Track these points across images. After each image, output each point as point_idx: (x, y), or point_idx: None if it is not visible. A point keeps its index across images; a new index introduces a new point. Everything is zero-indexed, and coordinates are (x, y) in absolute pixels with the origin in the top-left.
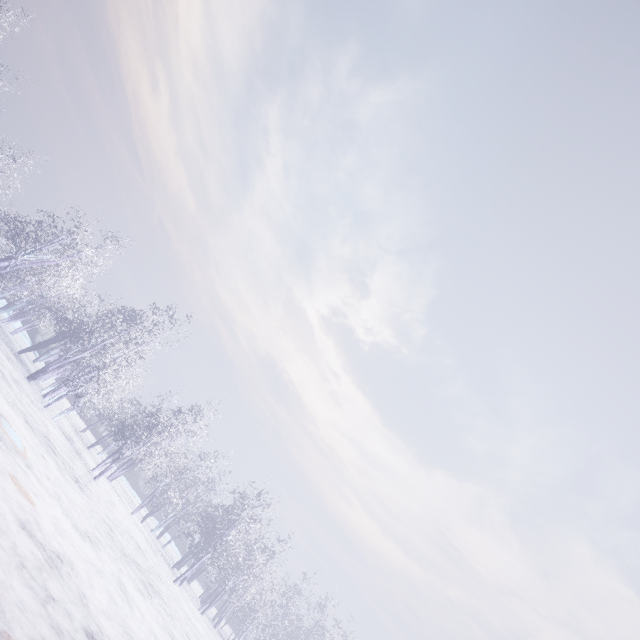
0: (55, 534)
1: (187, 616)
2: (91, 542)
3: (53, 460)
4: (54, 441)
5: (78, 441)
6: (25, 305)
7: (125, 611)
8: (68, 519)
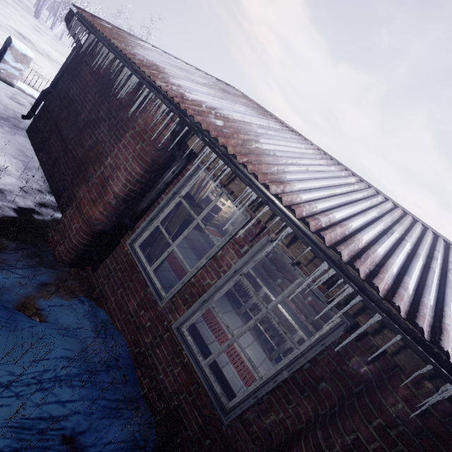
0: None
1: None
2: None
3: None
4: None
5: None
6: None
7: None
8: None
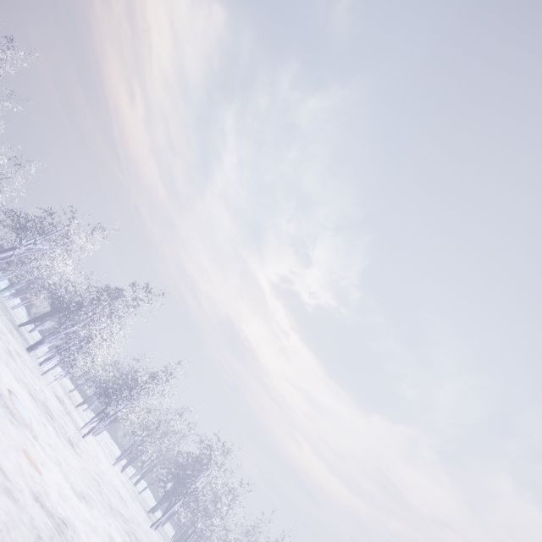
0: (59, 500)
1: None
2: (86, 501)
3: (51, 426)
4: (51, 407)
5: (68, 402)
6: (25, 285)
7: None
8: (67, 482)
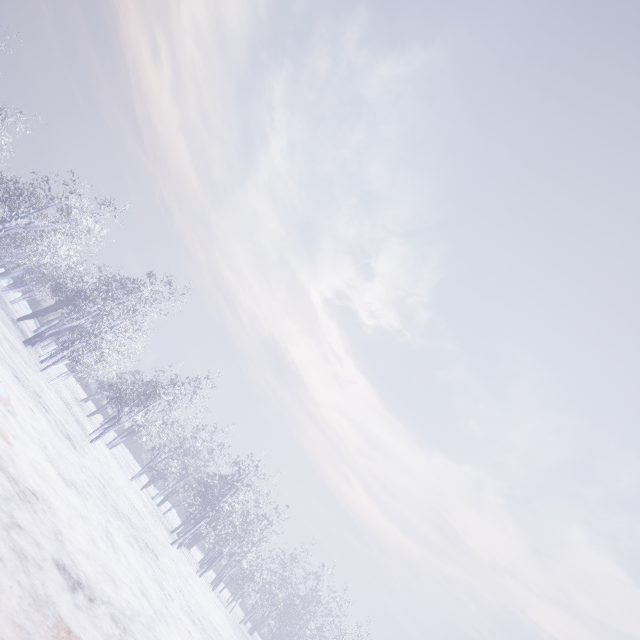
0: (34, 475)
1: (183, 575)
2: (78, 492)
3: (43, 415)
4: (48, 401)
5: (77, 408)
6: (23, 273)
7: (109, 556)
8: (53, 467)
